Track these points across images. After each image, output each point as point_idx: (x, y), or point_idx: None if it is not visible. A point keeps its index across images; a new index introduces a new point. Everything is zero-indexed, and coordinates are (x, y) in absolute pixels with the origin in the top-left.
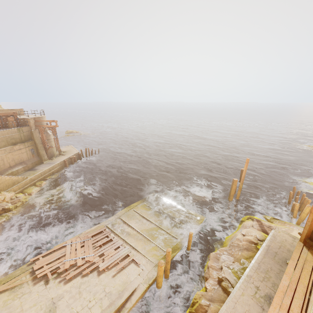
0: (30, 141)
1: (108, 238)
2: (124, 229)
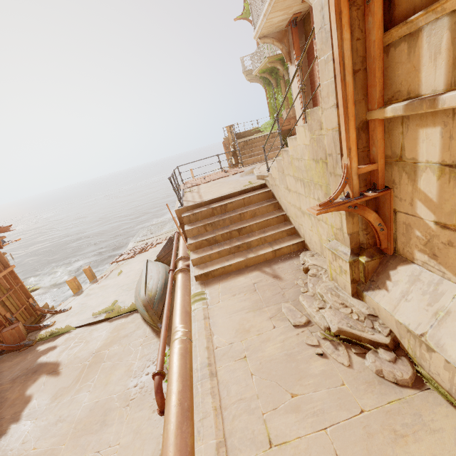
0: None
1: (144, 244)
2: (148, 241)
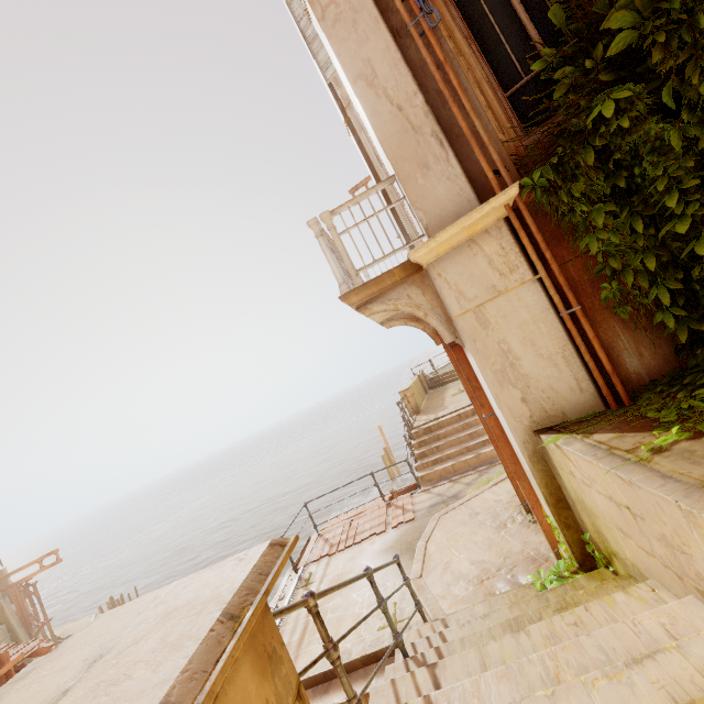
0: (1, 628)
1: None
2: None
